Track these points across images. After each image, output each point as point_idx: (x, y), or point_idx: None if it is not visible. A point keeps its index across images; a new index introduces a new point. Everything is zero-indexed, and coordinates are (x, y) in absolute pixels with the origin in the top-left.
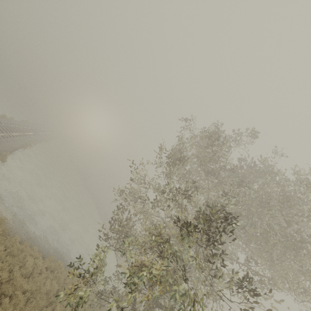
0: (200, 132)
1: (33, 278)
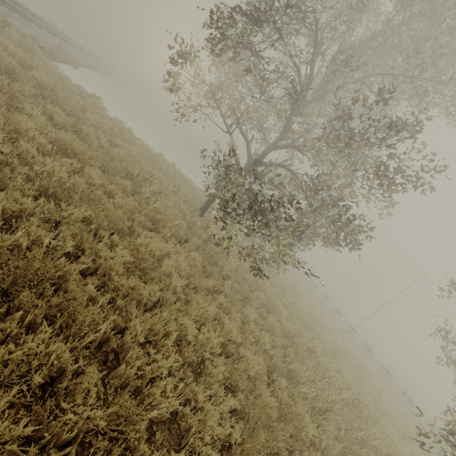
0: None
1: None
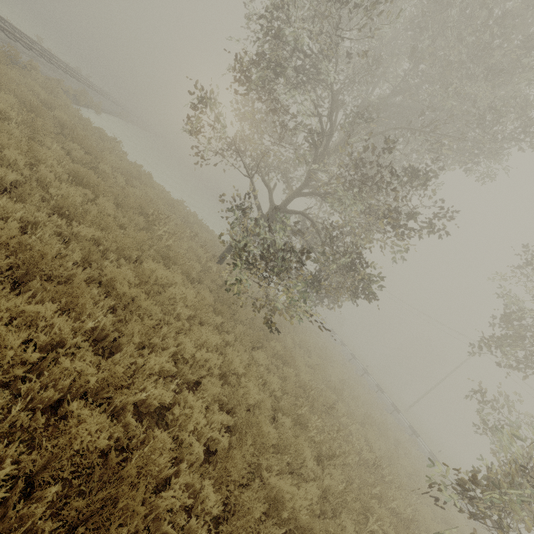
0: None
1: None
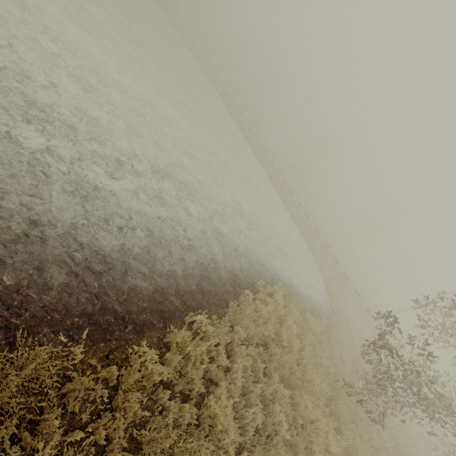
0: None
1: (239, 419)
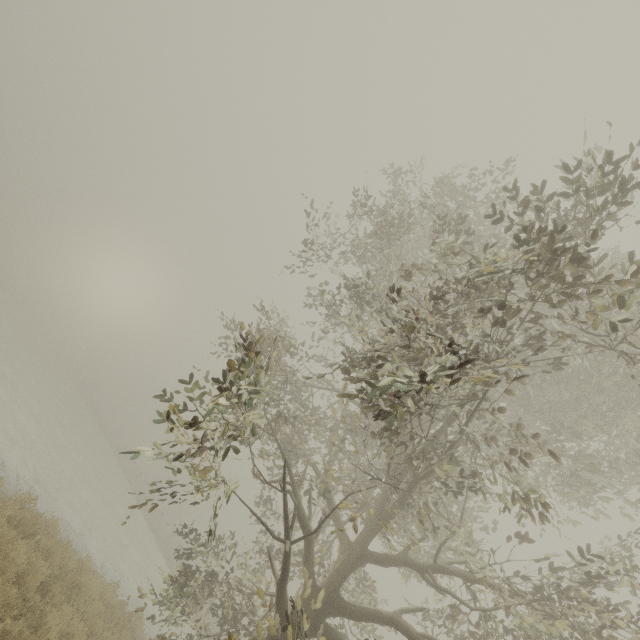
0: (434, 186)
1: None
